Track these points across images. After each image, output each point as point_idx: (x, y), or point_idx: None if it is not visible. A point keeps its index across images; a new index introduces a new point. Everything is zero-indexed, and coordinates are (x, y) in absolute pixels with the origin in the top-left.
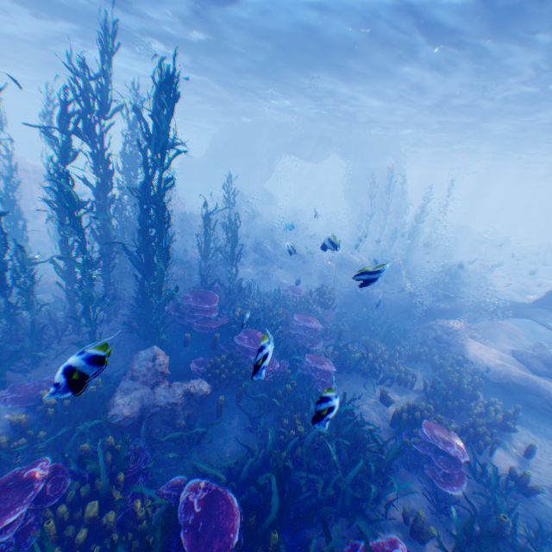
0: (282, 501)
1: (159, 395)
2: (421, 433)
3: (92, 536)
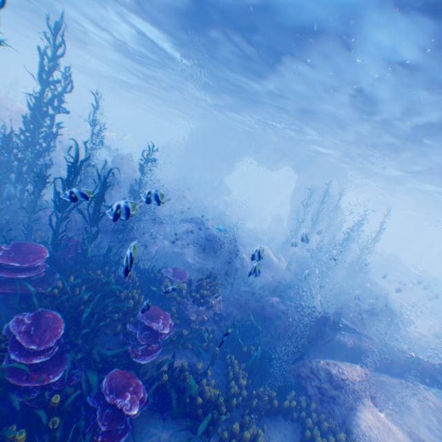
0: None
1: None
2: None
3: None
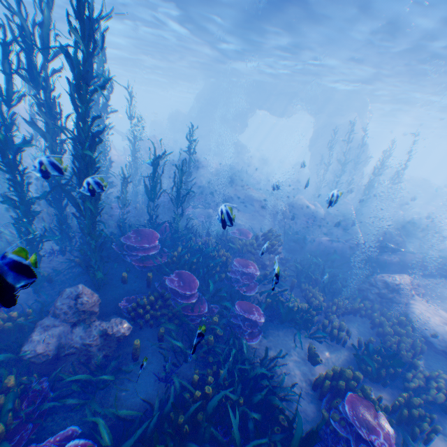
0: None
1: (75, 334)
2: (344, 411)
3: None
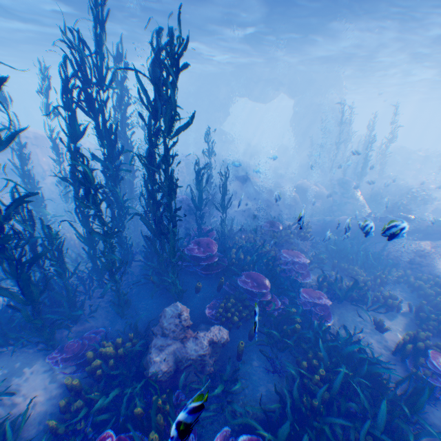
0: None
1: (188, 348)
2: (432, 366)
3: None
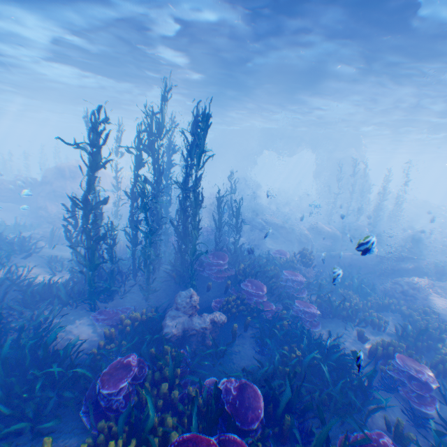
0: (290, 397)
1: (194, 321)
2: (395, 363)
3: (164, 407)
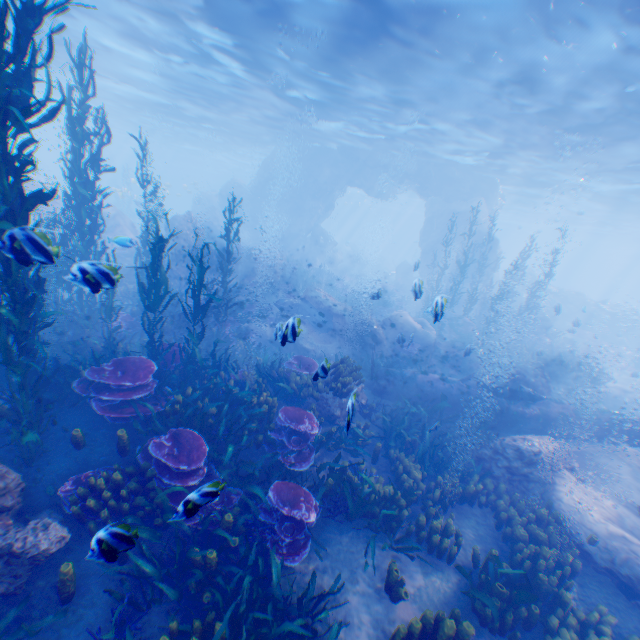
0: None
1: None
2: None
3: None
